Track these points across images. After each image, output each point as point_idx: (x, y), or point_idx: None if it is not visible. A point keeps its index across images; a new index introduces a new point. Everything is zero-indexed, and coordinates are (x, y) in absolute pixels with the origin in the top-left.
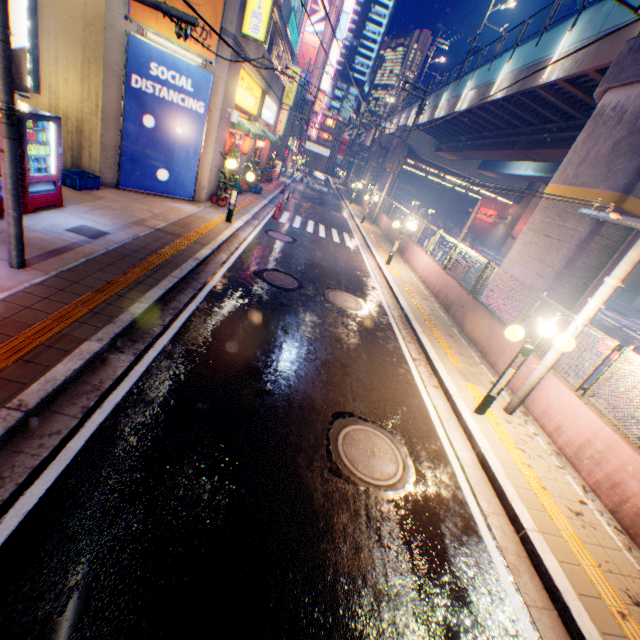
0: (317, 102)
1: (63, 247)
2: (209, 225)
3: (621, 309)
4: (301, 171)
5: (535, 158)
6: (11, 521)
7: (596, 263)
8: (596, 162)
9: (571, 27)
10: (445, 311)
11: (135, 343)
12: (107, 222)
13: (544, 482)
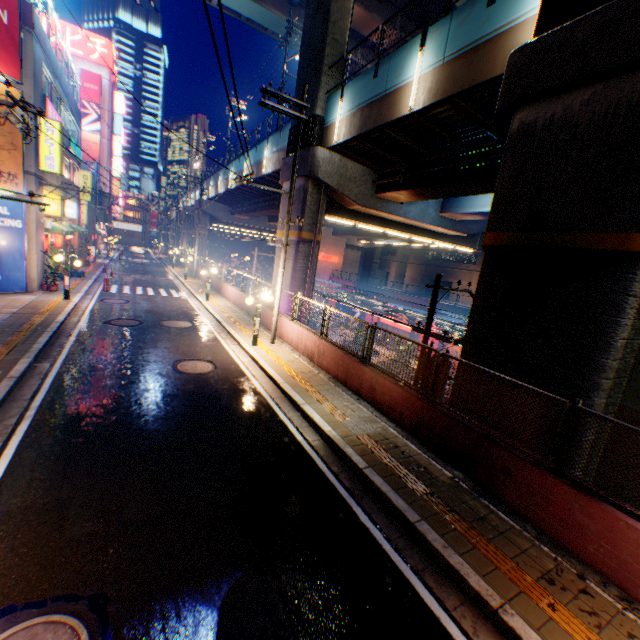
0: (114, 187)
1: None
2: (53, 304)
3: (383, 292)
4: (117, 249)
5: None
6: (39, 400)
7: (306, 265)
8: None
9: (267, 145)
10: (248, 315)
11: (47, 359)
12: None
13: (281, 357)
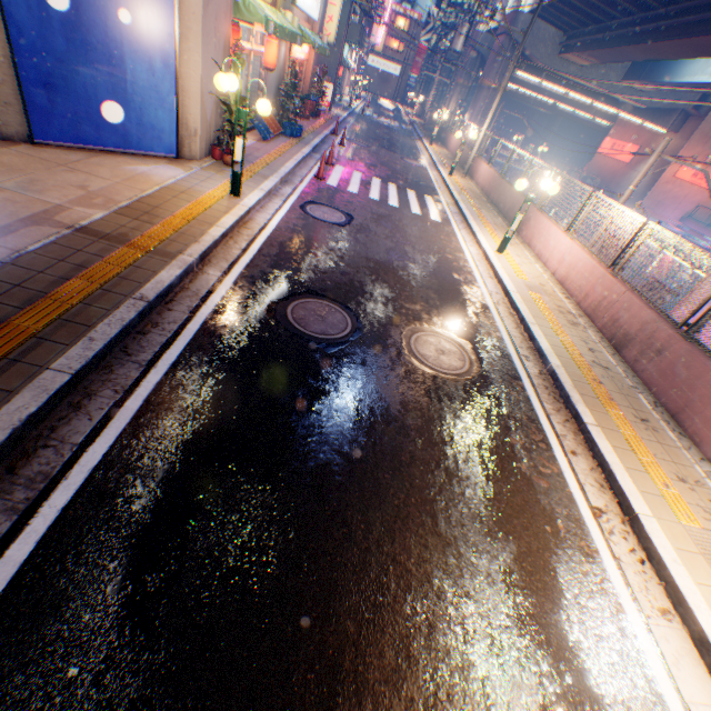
0: None
1: None
2: (195, 206)
3: None
4: (362, 99)
5: None
6: None
7: None
8: None
9: None
10: (613, 349)
11: None
12: None
13: None
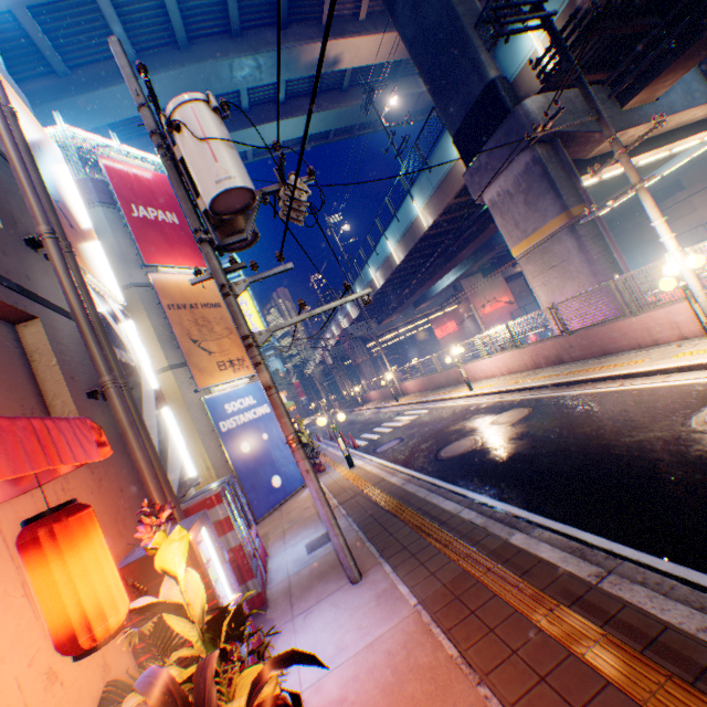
0: None
1: (337, 555)
2: (350, 477)
3: None
4: None
5: (455, 264)
6: None
7: (600, 248)
8: (525, 217)
9: (412, 199)
10: (560, 364)
11: (514, 527)
12: (309, 531)
13: None
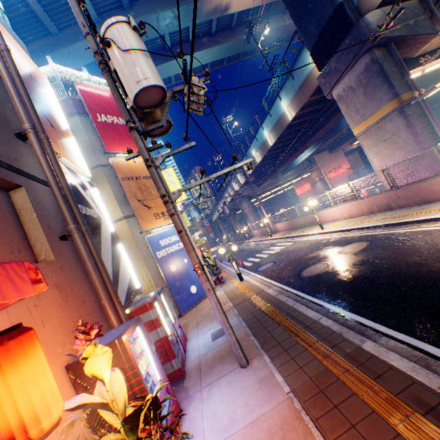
0: None
1: None
2: (240, 287)
3: None
4: None
5: (310, 144)
6: None
7: (423, 124)
8: (364, 105)
9: (280, 100)
10: (389, 210)
11: (364, 334)
12: (213, 324)
13: None
